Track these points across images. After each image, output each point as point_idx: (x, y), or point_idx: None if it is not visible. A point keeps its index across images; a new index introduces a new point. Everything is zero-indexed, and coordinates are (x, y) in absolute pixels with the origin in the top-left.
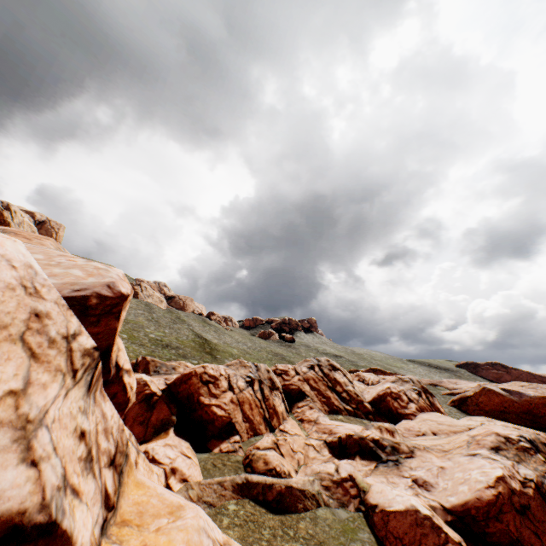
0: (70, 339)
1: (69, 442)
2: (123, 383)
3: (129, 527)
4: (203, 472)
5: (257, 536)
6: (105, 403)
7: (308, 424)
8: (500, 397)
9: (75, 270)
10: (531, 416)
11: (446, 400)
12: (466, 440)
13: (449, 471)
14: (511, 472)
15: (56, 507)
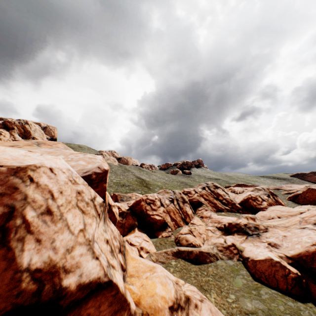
0: (93, 200)
1: (105, 246)
2: (113, 212)
3: (134, 277)
4: (156, 247)
5: (188, 275)
6: (111, 225)
7: (205, 219)
8: None
9: (80, 161)
10: None
11: (285, 197)
12: (298, 220)
13: (289, 237)
14: None
15: (109, 274)
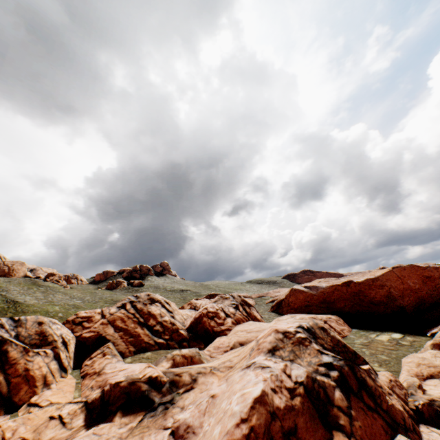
0: None
1: None
2: None
3: None
4: None
5: None
6: None
7: (89, 379)
8: (304, 294)
9: None
10: (326, 304)
11: (269, 307)
12: (251, 347)
13: (220, 399)
14: (279, 380)
15: None
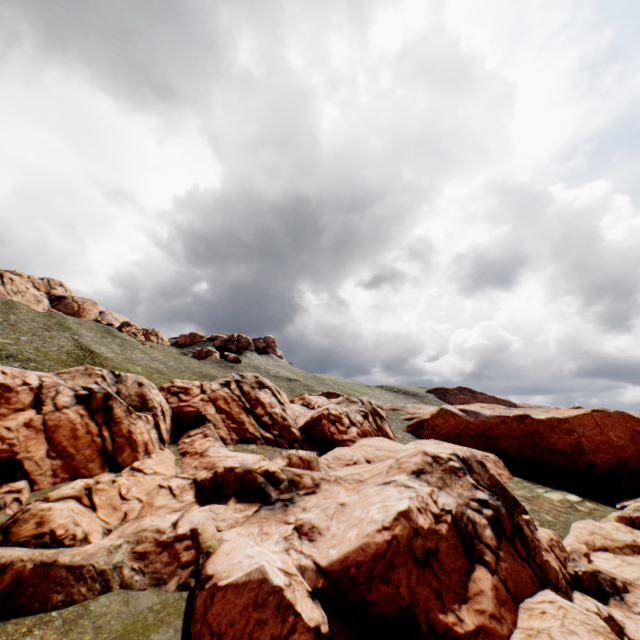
0: None
1: None
2: None
3: None
4: None
5: None
6: None
7: (190, 458)
8: (457, 419)
9: None
10: (485, 438)
11: (404, 426)
12: (389, 465)
13: (350, 509)
14: (425, 502)
15: None
